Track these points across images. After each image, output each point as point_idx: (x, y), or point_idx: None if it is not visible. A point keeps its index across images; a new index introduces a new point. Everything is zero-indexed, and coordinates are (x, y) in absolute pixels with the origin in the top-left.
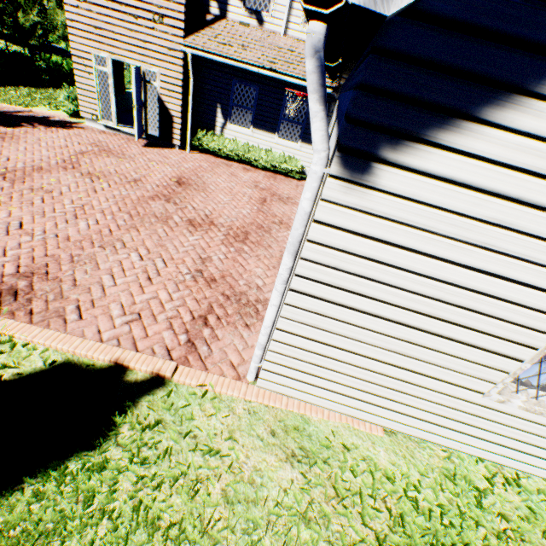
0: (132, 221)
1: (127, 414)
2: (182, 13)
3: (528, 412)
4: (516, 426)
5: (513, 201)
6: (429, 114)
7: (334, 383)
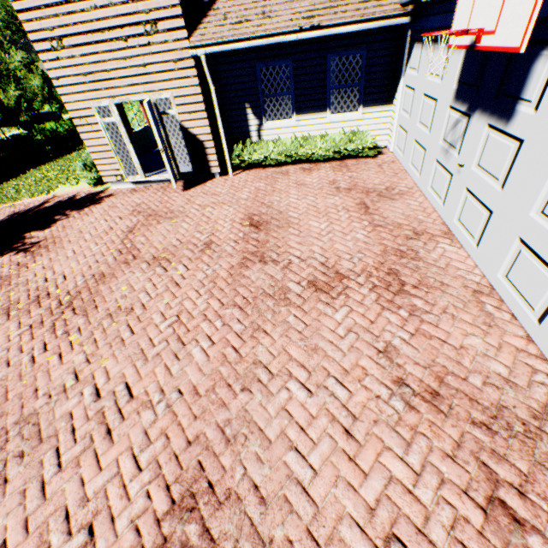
0: (247, 317)
1: None
2: (176, 6)
3: None
4: None
5: None
6: None
7: None
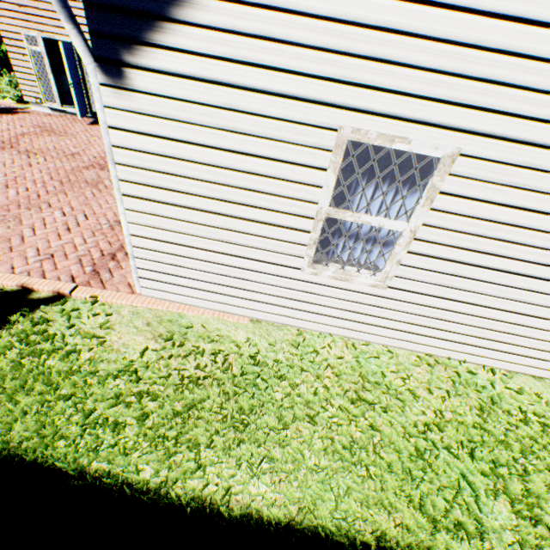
0: (62, 187)
1: (25, 317)
2: None
3: (339, 281)
4: (338, 296)
5: (229, 87)
6: (139, 20)
7: (196, 281)
